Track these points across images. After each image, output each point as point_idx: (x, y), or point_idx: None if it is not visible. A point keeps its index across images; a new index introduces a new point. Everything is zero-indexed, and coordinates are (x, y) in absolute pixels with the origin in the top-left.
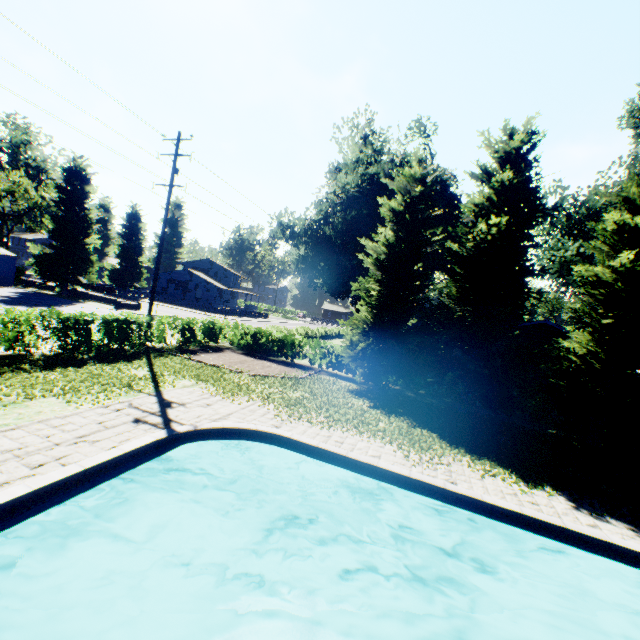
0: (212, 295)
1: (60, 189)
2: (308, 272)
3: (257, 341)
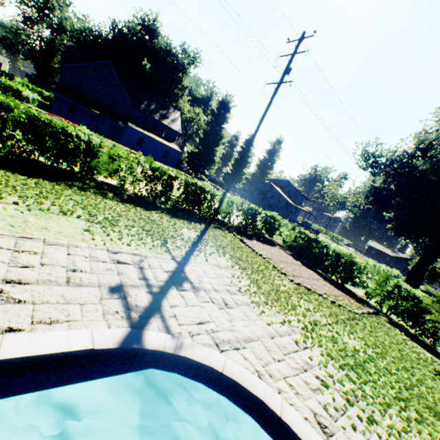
0: (280, 205)
1: (212, 113)
2: (377, 204)
3: (309, 248)
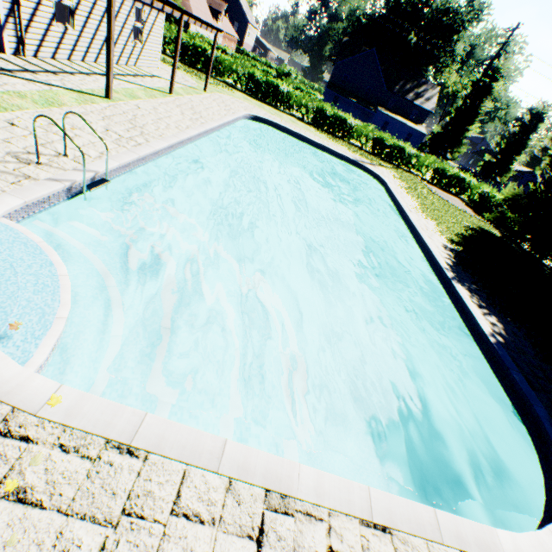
0: None
1: (472, 86)
2: None
3: (481, 199)
